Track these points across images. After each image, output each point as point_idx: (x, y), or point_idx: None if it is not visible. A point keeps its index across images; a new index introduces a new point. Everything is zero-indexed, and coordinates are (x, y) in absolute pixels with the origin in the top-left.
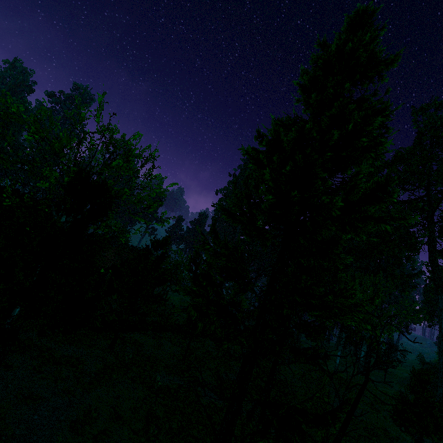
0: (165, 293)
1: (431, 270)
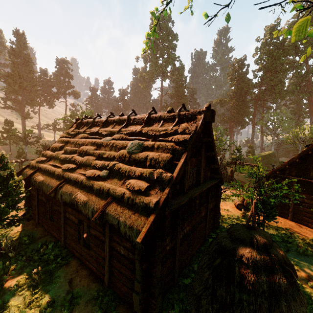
0: None
1: (309, 104)
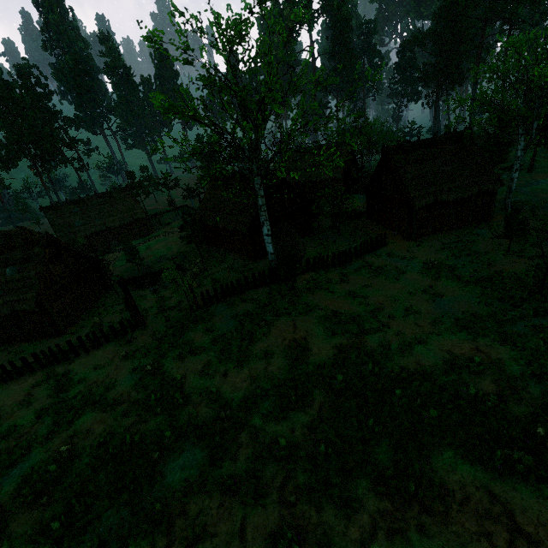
0: (504, 149)
1: None
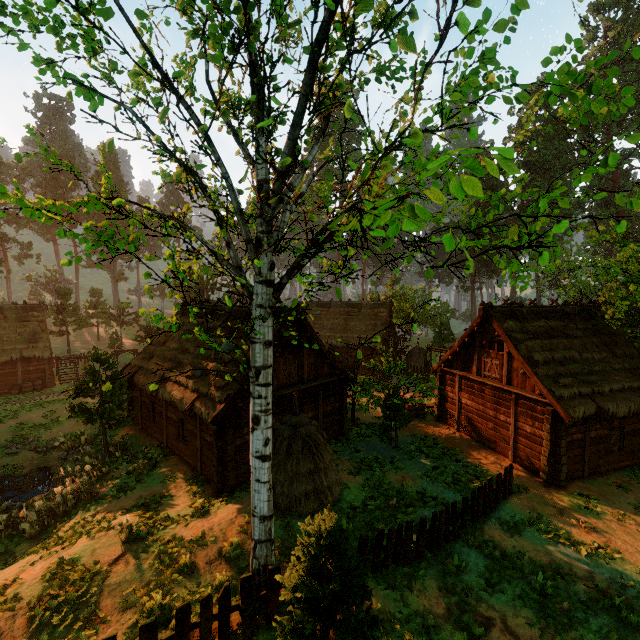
0: None
1: None
